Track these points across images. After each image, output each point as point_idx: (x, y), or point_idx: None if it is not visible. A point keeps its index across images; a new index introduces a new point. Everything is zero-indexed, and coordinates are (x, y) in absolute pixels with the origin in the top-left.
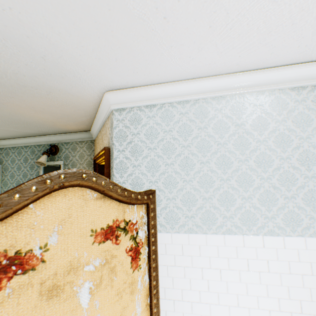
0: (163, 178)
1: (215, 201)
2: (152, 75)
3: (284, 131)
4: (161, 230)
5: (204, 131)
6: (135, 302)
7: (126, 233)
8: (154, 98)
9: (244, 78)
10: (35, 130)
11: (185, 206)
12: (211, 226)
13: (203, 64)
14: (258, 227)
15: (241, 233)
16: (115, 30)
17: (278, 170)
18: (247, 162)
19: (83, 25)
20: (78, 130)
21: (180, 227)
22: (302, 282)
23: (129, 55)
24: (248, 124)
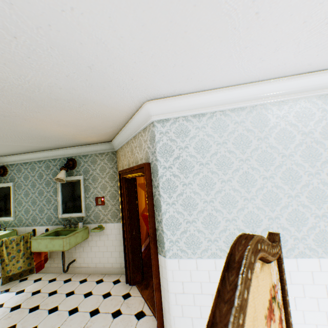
0: (219, 197)
1: (282, 221)
2: (207, 80)
3: None
4: (221, 255)
5: (265, 141)
6: None
7: (274, 301)
8: (203, 107)
9: (311, 80)
10: (52, 144)
11: (248, 228)
12: None
13: (271, 66)
14: None
15: (316, 256)
16: (189, 31)
17: None
18: (318, 176)
19: (154, 27)
20: (98, 141)
21: None
22: None
23: (192, 59)
24: (316, 132)
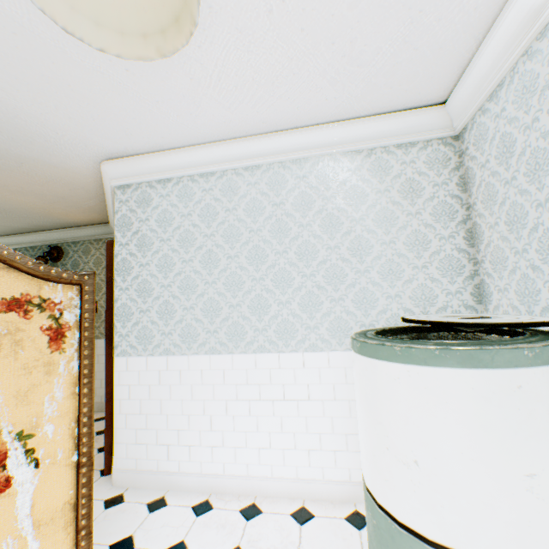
0: (179, 280)
1: (245, 309)
2: (155, 138)
3: (333, 211)
4: (175, 352)
5: (234, 213)
6: (53, 384)
7: (42, 310)
8: (168, 170)
9: (281, 141)
10: (23, 223)
11: (207, 318)
12: (239, 344)
13: (217, 123)
14: (298, 341)
15: (276, 351)
16: (73, 85)
17: (325, 263)
18: (287, 255)
19: (30, 80)
20: (90, 221)
21: (200, 347)
22: (349, 410)
23: (108, 112)
24: (289, 202)
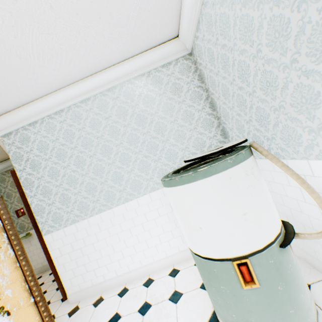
0: (66, 179)
1: (110, 182)
2: (15, 99)
3: (140, 113)
4: (79, 220)
5: (84, 130)
6: (0, 268)
7: None
8: (32, 116)
9: (96, 80)
10: None
11: (90, 194)
12: (113, 202)
13: (51, 80)
14: (144, 189)
15: (135, 198)
16: None
17: (145, 143)
18: (123, 145)
19: None
20: None
21: (92, 211)
22: None
23: None
24: (114, 115)
